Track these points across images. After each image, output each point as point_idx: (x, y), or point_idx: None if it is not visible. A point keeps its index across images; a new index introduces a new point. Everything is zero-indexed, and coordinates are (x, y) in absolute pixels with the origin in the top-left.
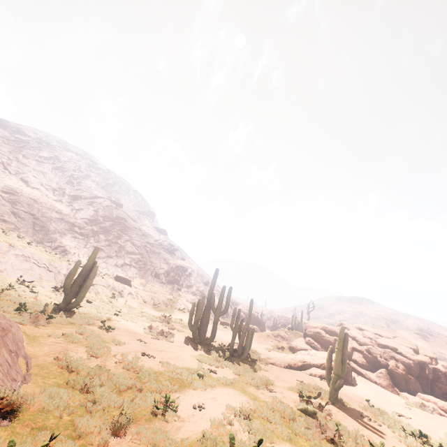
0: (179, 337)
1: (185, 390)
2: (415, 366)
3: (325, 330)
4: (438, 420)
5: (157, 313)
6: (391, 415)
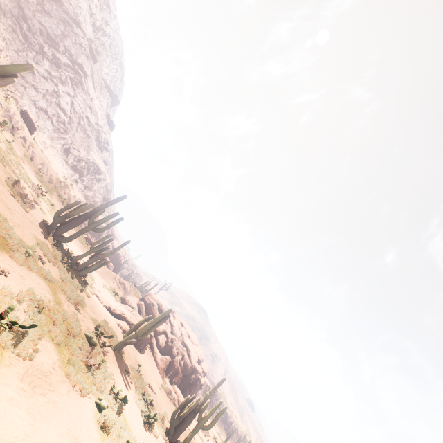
0: (37, 215)
1: (2, 251)
2: (190, 369)
3: (159, 306)
4: (170, 406)
5: (34, 180)
6: (145, 383)
